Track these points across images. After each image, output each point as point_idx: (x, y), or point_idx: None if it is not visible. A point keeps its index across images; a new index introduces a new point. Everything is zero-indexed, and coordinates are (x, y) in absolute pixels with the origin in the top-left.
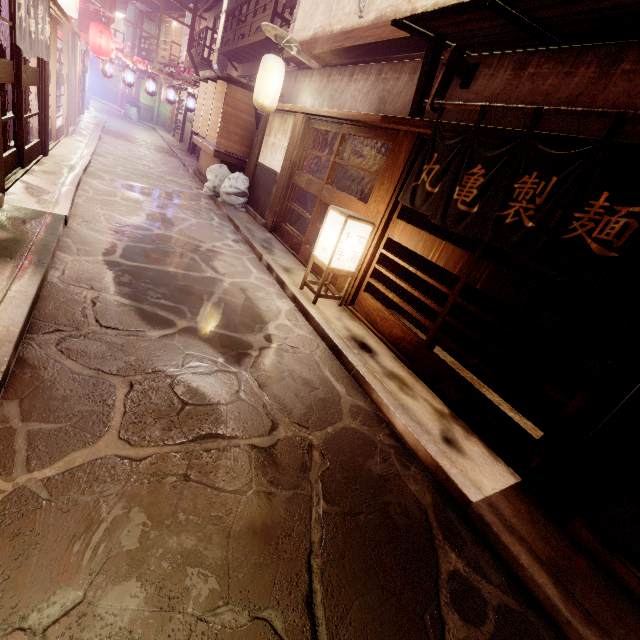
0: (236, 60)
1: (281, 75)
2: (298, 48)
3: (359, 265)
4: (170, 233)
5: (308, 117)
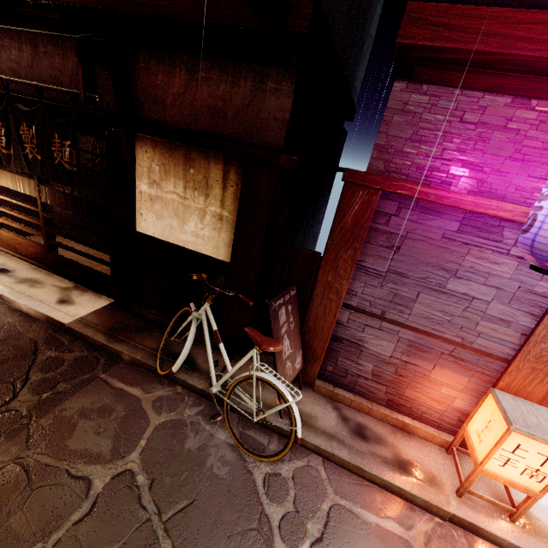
0: None
1: None
2: None
3: None
4: None
5: None
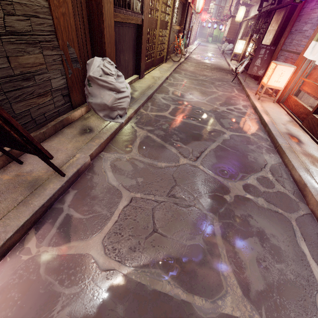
0: (246, 6)
1: (243, 11)
2: (250, 1)
3: (243, 52)
4: (207, 56)
5: (248, 20)
